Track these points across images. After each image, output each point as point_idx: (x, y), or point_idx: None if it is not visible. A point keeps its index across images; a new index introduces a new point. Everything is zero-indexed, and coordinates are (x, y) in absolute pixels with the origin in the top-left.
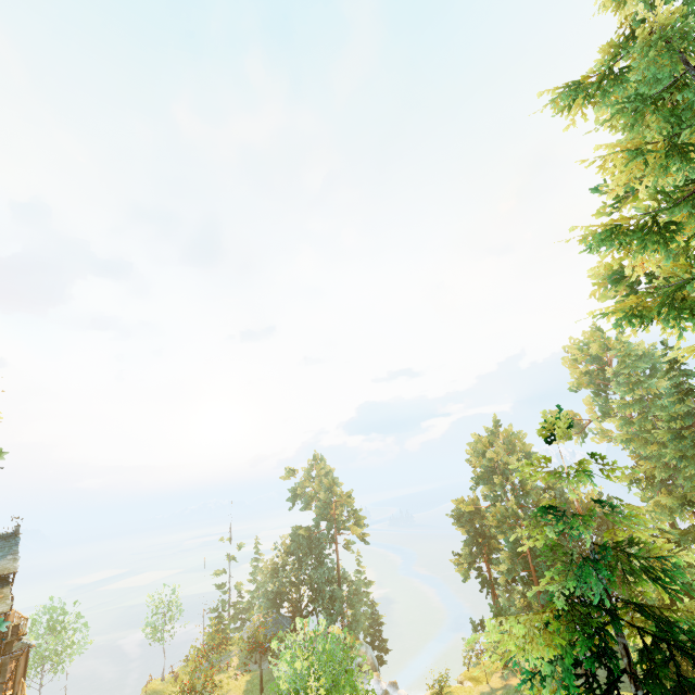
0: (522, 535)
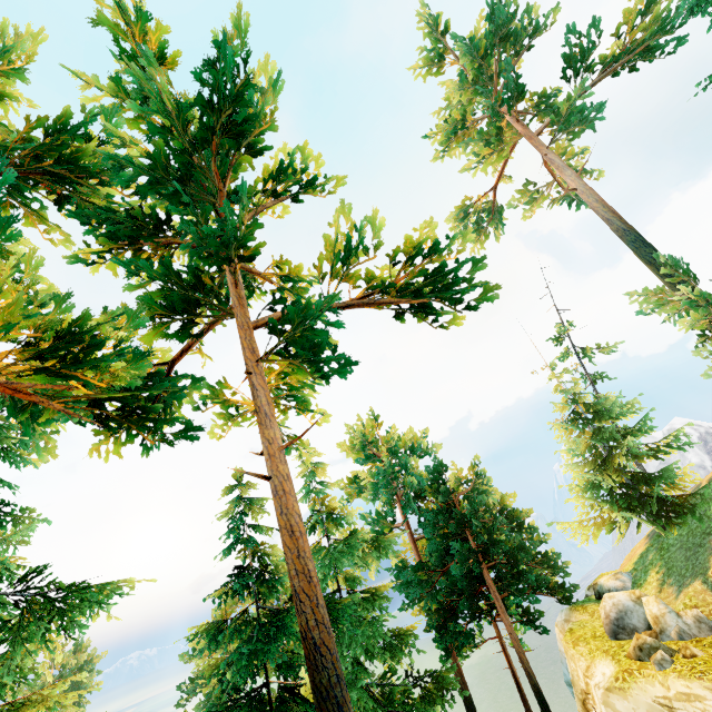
0: None
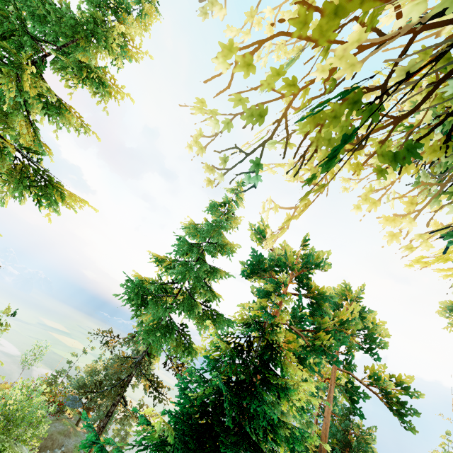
0: None
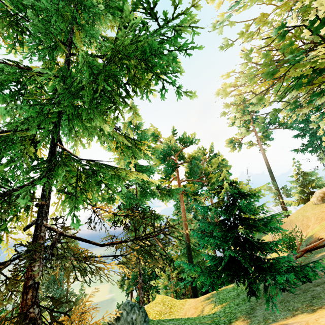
0: (137, 273)
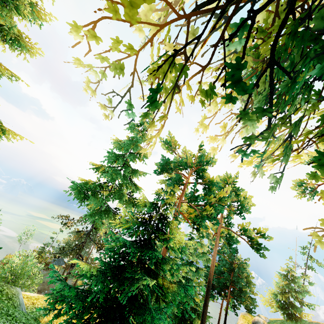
0: None
